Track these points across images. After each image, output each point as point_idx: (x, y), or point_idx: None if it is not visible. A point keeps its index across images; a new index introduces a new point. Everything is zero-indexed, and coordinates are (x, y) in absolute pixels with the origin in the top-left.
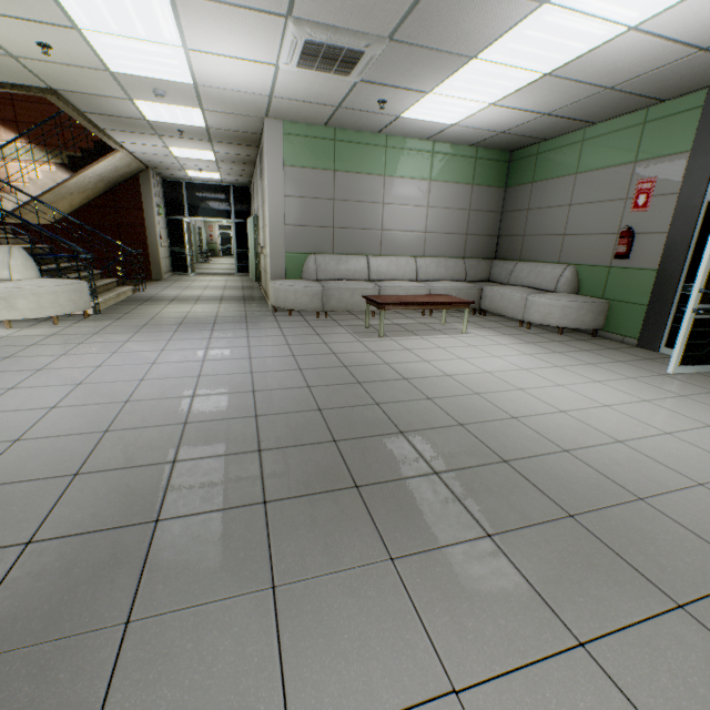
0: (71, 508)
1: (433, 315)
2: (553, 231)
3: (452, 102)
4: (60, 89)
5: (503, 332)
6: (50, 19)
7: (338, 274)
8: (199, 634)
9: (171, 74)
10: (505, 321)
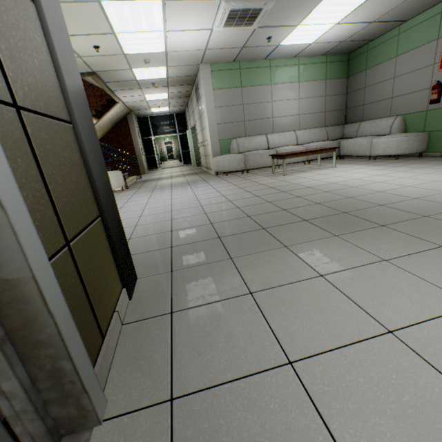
0: (179, 238)
1: (310, 163)
2: (383, 97)
3: (311, 28)
4: (97, 71)
5: (358, 163)
6: (102, 31)
7: (250, 148)
8: (262, 258)
9: (154, 49)
10: (357, 159)
